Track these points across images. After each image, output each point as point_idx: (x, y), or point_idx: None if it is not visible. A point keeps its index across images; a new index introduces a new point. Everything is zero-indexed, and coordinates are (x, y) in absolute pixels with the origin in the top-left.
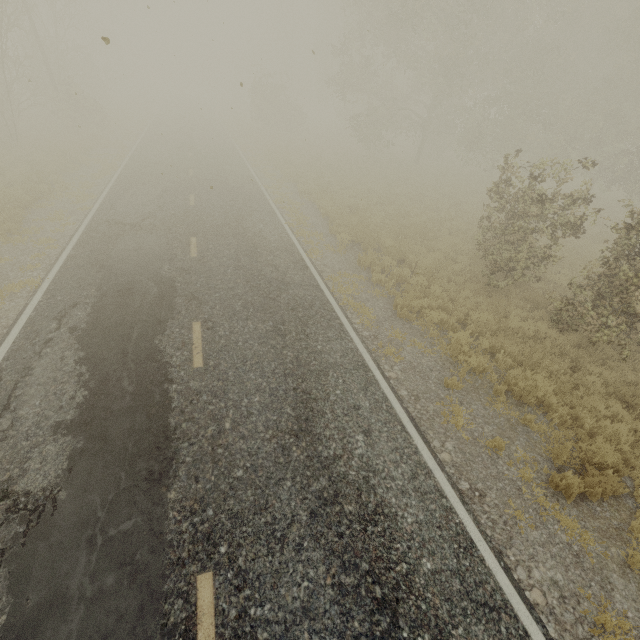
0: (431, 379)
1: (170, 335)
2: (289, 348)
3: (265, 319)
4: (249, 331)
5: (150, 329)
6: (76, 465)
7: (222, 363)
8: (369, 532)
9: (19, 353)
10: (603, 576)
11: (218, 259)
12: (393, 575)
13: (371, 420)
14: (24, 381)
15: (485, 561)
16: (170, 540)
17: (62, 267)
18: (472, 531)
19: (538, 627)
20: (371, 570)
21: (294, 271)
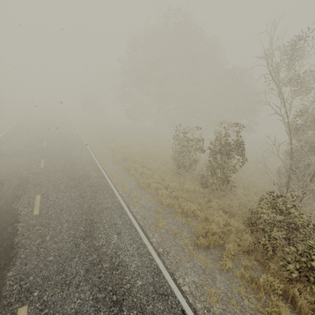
0: (151, 210)
1: (22, 201)
2: (86, 203)
3: (75, 191)
4: (66, 197)
5: (11, 200)
6: None
7: (49, 211)
8: (114, 274)
9: None
10: (213, 275)
11: (55, 168)
12: (123, 289)
13: (121, 228)
14: None
15: (165, 277)
16: (5, 295)
17: None
18: (161, 266)
19: (184, 299)
20: (112, 289)
21: (93, 171)
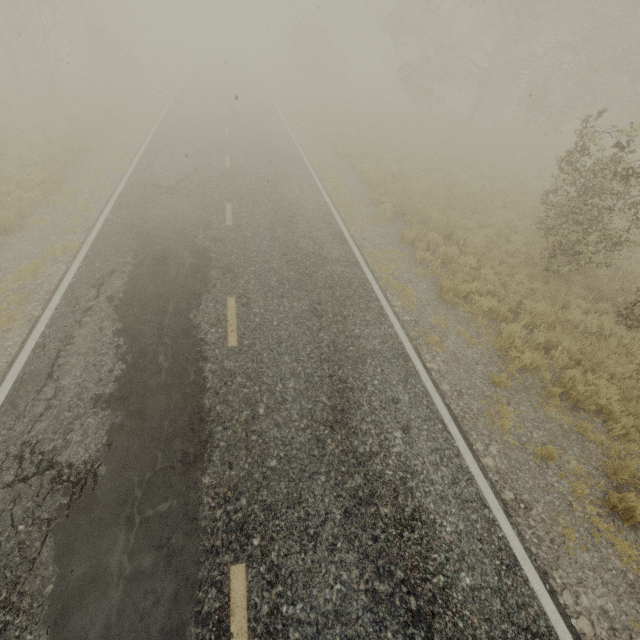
0: (476, 374)
1: (205, 310)
2: (325, 331)
3: (301, 297)
4: (284, 310)
5: (185, 302)
6: (115, 441)
7: (257, 343)
8: (405, 538)
9: (61, 321)
10: None
11: (253, 228)
12: (429, 587)
13: (410, 416)
14: (66, 350)
15: (529, 582)
16: (204, 526)
17: (100, 232)
18: (516, 547)
19: None
20: (406, 579)
21: (332, 245)
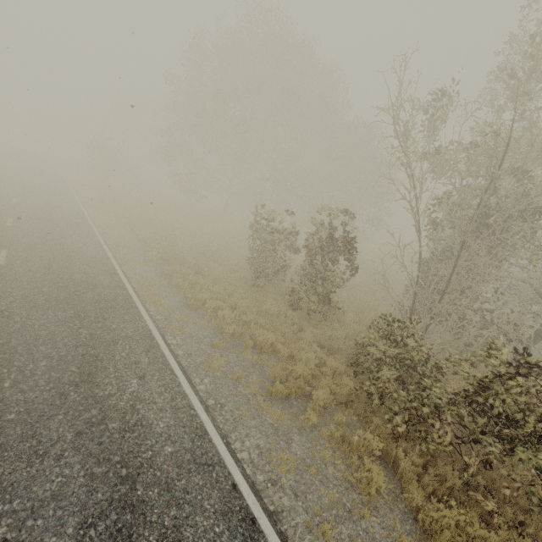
0: (203, 343)
1: None
2: (85, 328)
3: (67, 309)
4: (48, 317)
5: None
6: None
7: (13, 341)
8: (126, 437)
9: None
10: (288, 437)
11: (28, 266)
12: (139, 460)
13: (147, 369)
14: None
15: (212, 440)
16: None
17: None
18: (208, 425)
19: (239, 469)
20: (122, 460)
21: (104, 276)
